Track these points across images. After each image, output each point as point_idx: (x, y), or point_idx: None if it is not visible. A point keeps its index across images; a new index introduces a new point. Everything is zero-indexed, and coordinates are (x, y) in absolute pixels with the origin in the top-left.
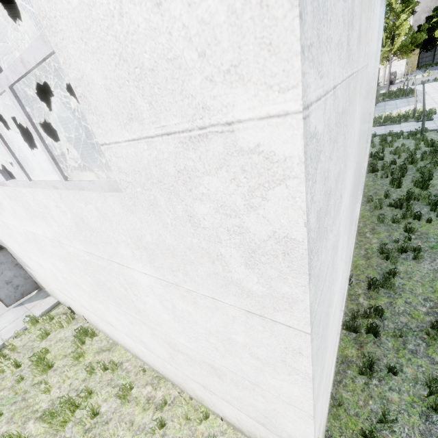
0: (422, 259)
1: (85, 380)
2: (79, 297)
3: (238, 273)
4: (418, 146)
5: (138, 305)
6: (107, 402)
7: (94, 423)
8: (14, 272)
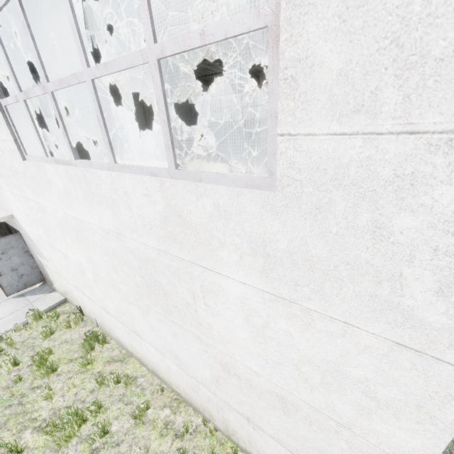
0: None
1: (94, 392)
2: (104, 297)
3: (415, 299)
4: None
5: (203, 317)
6: (118, 420)
7: (103, 443)
8: (22, 259)
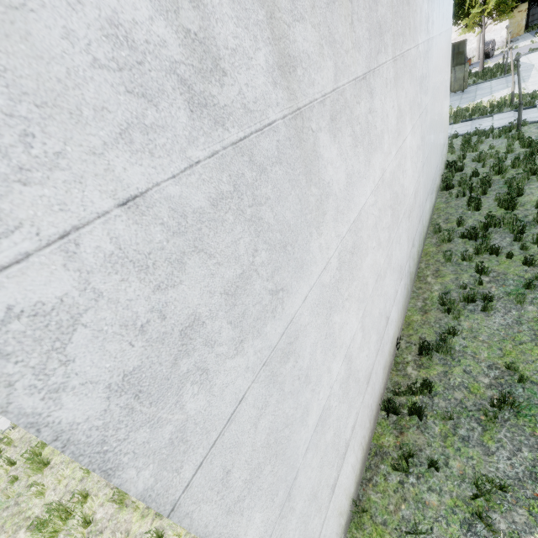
0: (494, 310)
1: (83, 480)
2: None
3: None
4: (510, 147)
5: None
6: (103, 506)
7: (88, 532)
8: None
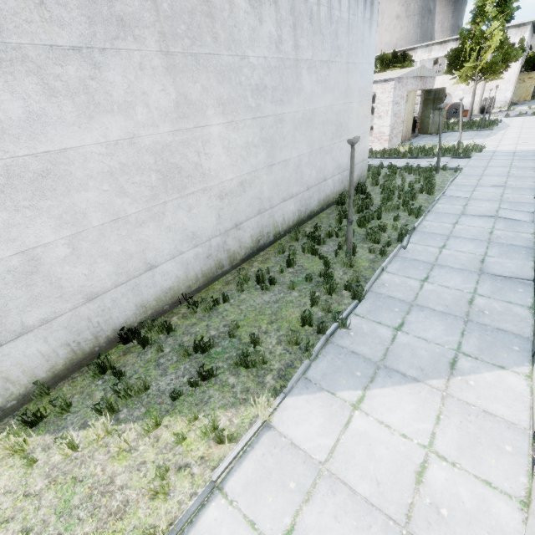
0: (270, 290)
1: None
2: None
3: None
4: (412, 183)
5: None
6: None
7: None
8: None
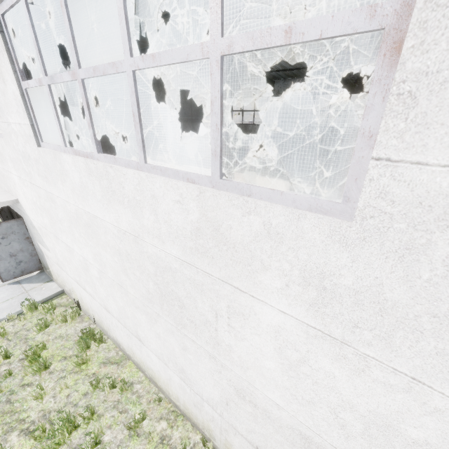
0: None
1: (87, 395)
2: (107, 297)
3: None
4: None
5: (223, 337)
6: (111, 429)
7: None
8: (22, 246)
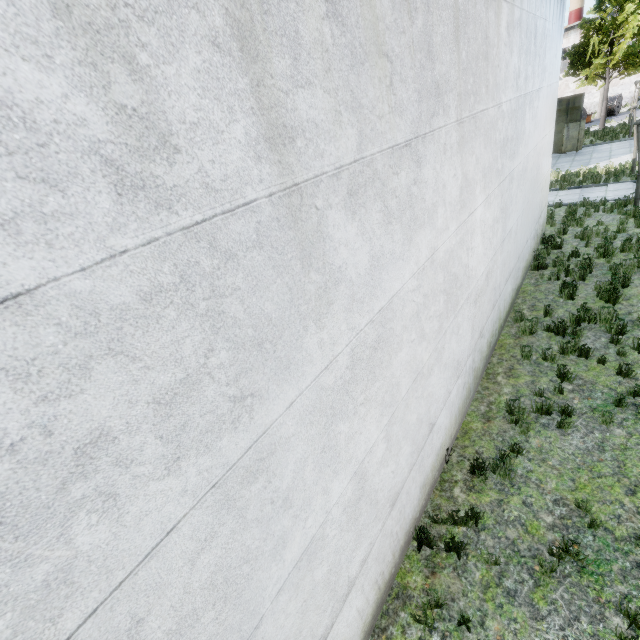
0: (572, 428)
1: None
2: None
3: None
4: (622, 226)
5: None
6: None
7: None
8: None
